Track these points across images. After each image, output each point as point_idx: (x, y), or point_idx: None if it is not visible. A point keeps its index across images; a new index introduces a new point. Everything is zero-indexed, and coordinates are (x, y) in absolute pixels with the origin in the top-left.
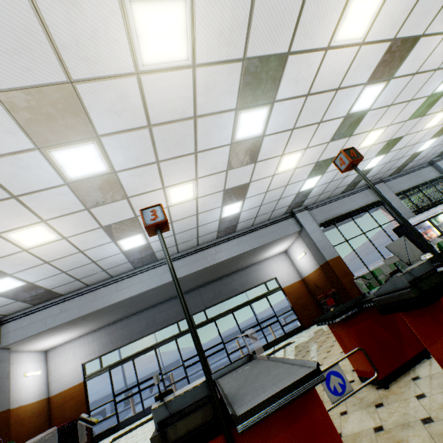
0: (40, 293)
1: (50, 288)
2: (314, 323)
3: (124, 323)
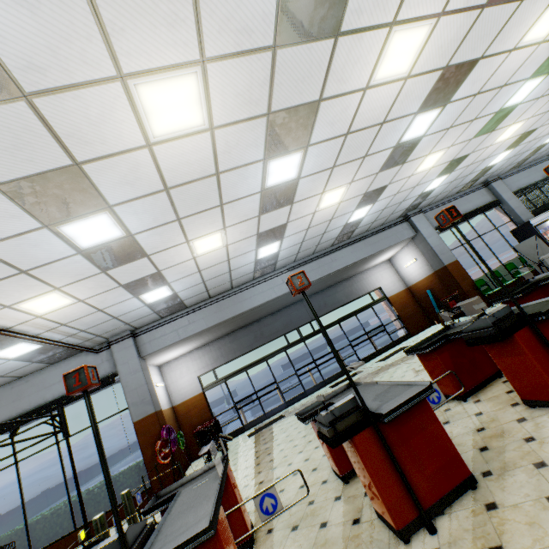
0: (174, 304)
1: (183, 300)
2: (421, 330)
3: (231, 338)
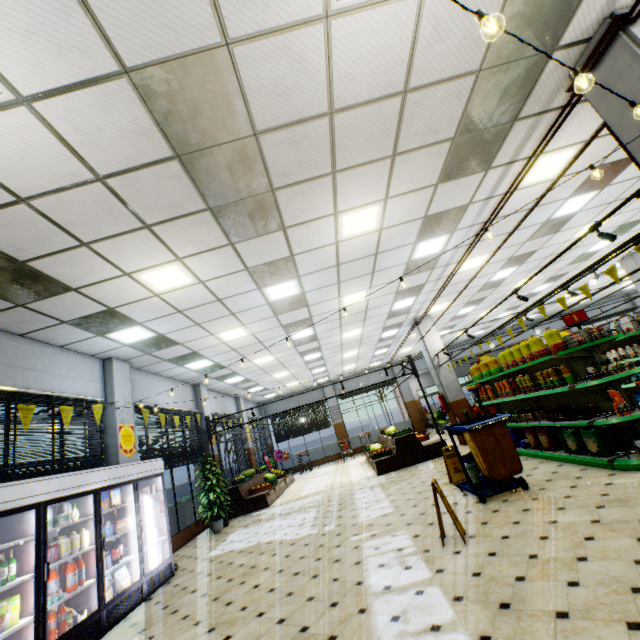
0: None
1: None
2: None
3: None
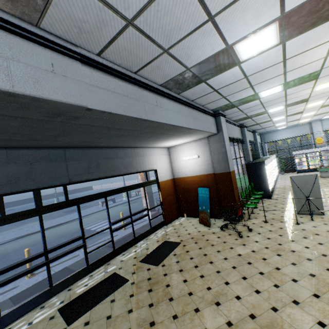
0: None
1: None
2: (173, 220)
3: None
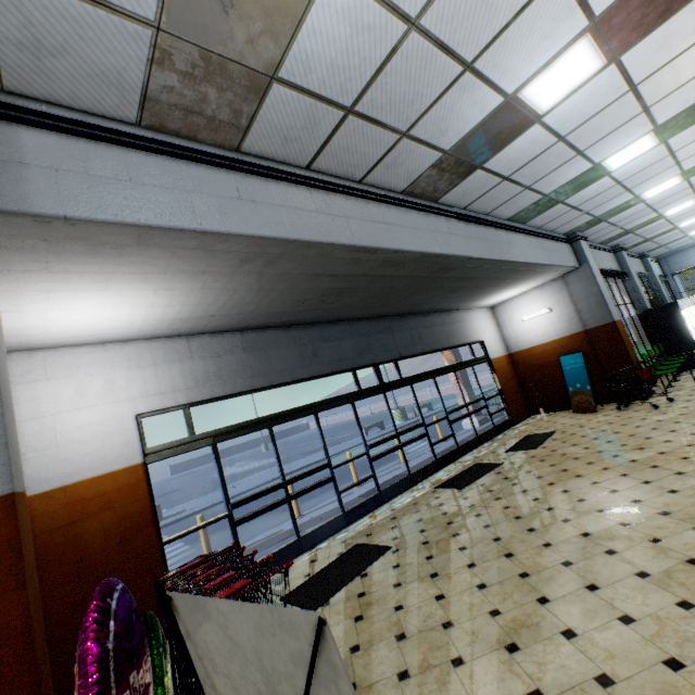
0: (241, 64)
1: (279, 76)
2: (523, 419)
3: (249, 340)
